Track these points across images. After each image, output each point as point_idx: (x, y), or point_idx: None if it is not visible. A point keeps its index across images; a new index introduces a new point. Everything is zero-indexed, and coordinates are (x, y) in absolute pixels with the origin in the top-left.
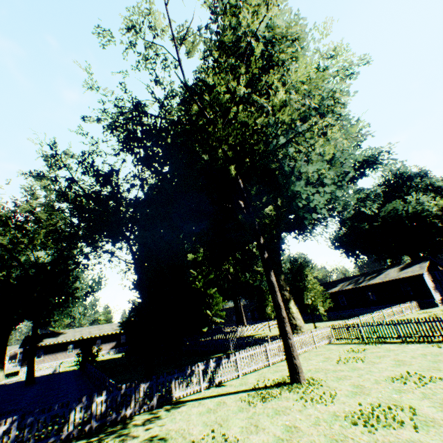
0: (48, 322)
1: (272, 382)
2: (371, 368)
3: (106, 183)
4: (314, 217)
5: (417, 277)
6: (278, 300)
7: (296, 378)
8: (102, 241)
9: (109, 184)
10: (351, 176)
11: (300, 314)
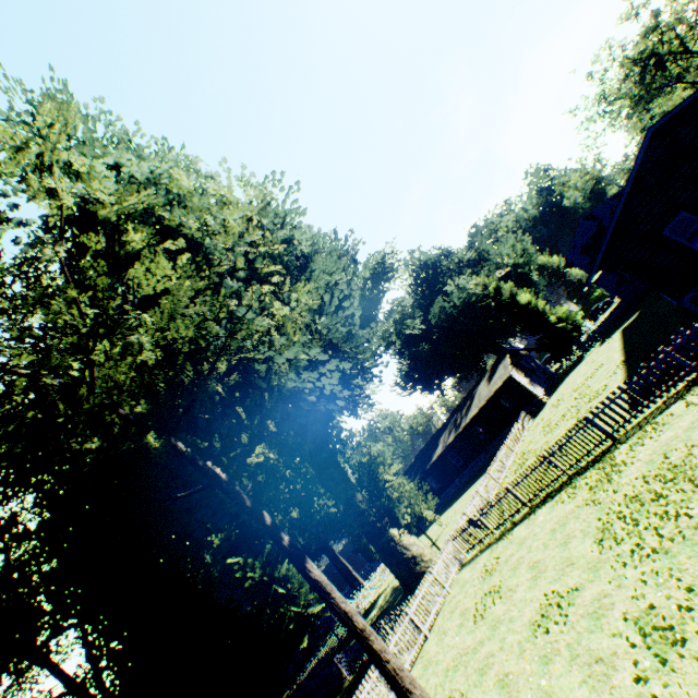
0: None
1: None
2: (511, 611)
3: None
4: (340, 404)
5: (508, 381)
6: (340, 606)
7: None
8: None
9: None
10: (358, 318)
11: None
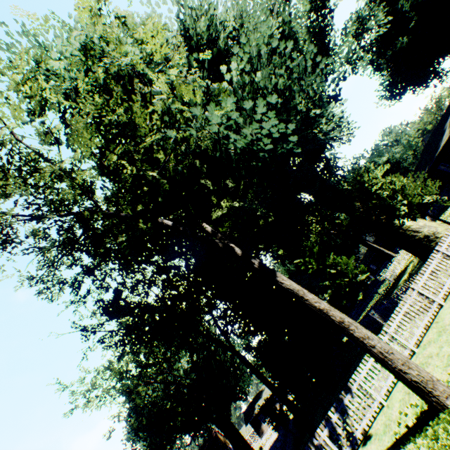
0: (243, 393)
1: (414, 414)
2: None
3: (122, 314)
4: (294, 140)
5: None
6: (314, 306)
7: (435, 404)
8: (176, 346)
9: (124, 313)
10: (288, 50)
11: (440, 193)
